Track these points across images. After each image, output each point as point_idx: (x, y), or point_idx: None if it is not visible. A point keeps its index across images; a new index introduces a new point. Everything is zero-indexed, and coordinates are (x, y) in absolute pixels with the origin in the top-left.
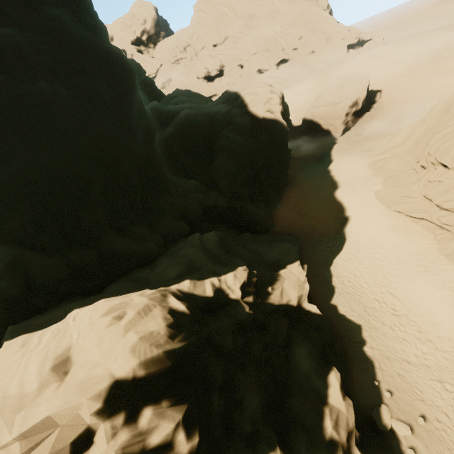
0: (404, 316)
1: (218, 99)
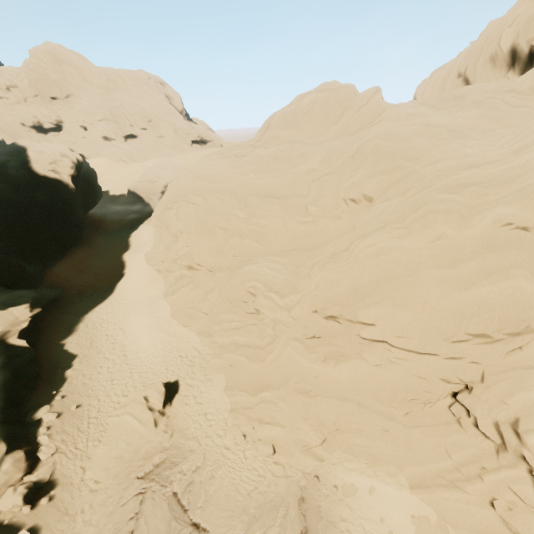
0: (120, 343)
1: (5, 149)
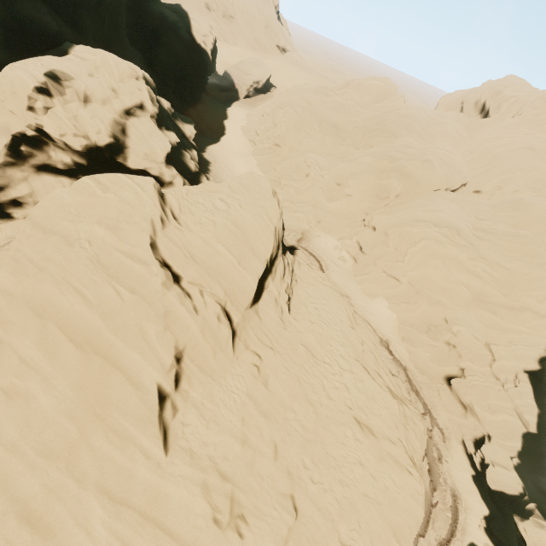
0: (229, 167)
1: (170, 5)
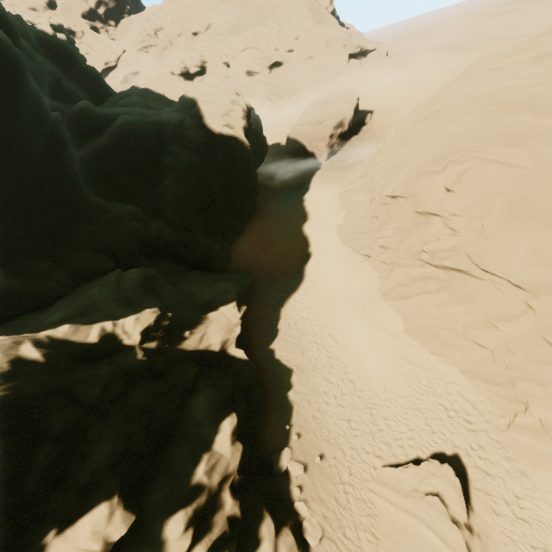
0: (336, 358)
1: (175, 105)
